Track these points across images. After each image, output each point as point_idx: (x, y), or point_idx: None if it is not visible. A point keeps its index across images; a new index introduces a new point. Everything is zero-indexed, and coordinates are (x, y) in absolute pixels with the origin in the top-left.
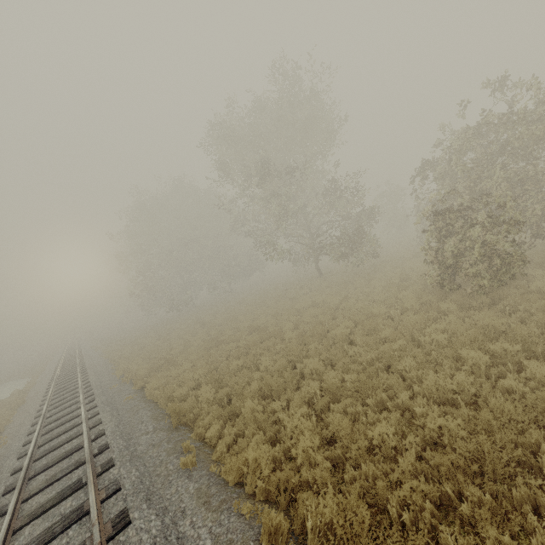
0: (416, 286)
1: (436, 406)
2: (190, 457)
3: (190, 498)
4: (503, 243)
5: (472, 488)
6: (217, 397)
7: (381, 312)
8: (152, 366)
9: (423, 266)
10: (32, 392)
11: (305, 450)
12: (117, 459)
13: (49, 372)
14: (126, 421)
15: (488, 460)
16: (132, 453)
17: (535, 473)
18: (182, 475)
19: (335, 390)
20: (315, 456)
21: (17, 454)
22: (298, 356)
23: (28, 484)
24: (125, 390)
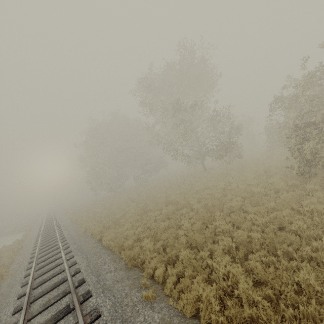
0: (279, 175)
1: None
2: (150, 292)
3: None
4: None
5: None
6: (155, 247)
7: (260, 192)
8: (104, 226)
9: (279, 163)
10: (27, 241)
11: (243, 291)
12: (93, 291)
13: (36, 229)
14: (93, 262)
15: None
16: (103, 286)
17: None
18: (146, 306)
19: (248, 244)
20: (254, 296)
21: (20, 283)
22: (208, 220)
23: (30, 307)
24: (88, 241)
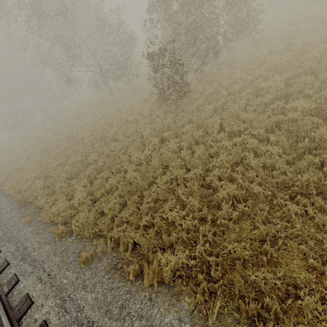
0: (153, 99)
1: (135, 167)
2: (27, 218)
3: (29, 233)
4: (176, 75)
5: (132, 196)
6: (46, 184)
7: (133, 119)
8: (6, 175)
9: None
10: None
11: (80, 200)
12: None
13: None
14: None
15: (140, 185)
16: None
17: (157, 184)
18: (26, 226)
19: (100, 168)
20: (84, 201)
21: None
22: (89, 152)
23: None
24: None
